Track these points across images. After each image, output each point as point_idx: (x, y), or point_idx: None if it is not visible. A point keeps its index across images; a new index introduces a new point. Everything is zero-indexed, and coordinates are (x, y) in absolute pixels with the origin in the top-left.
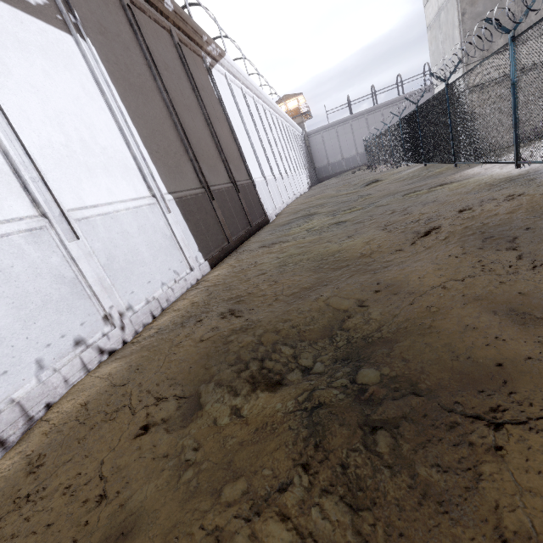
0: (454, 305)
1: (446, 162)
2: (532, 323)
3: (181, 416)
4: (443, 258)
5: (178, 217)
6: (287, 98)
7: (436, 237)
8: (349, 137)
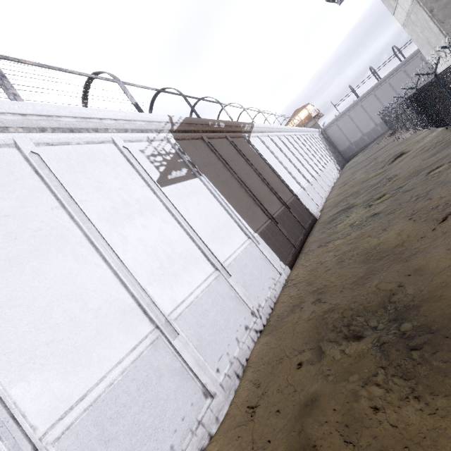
0: None
1: None
2: None
3: (315, 357)
4: None
5: (263, 244)
6: (298, 112)
7: (450, 222)
8: (362, 115)
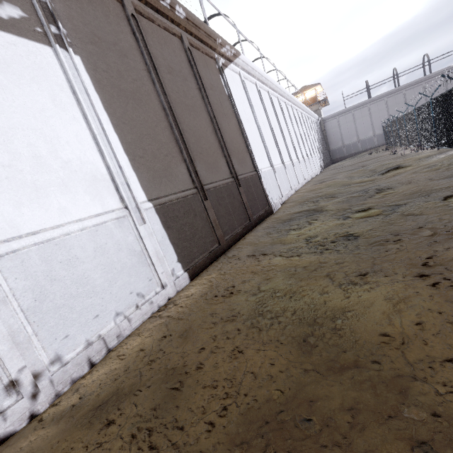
0: None
1: None
2: None
3: None
4: None
5: (156, 226)
6: (305, 89)
7: None
8: (366, 119)
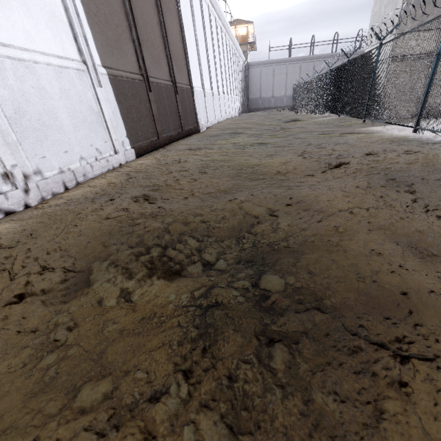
0: (360, 230)
1: (357, 117)
2: (429, 259)
3: (64, 290)
4: (351, 188)
5: (109, 95)
6: (238, 23)
7: (345, 171)
8: (282, 77)
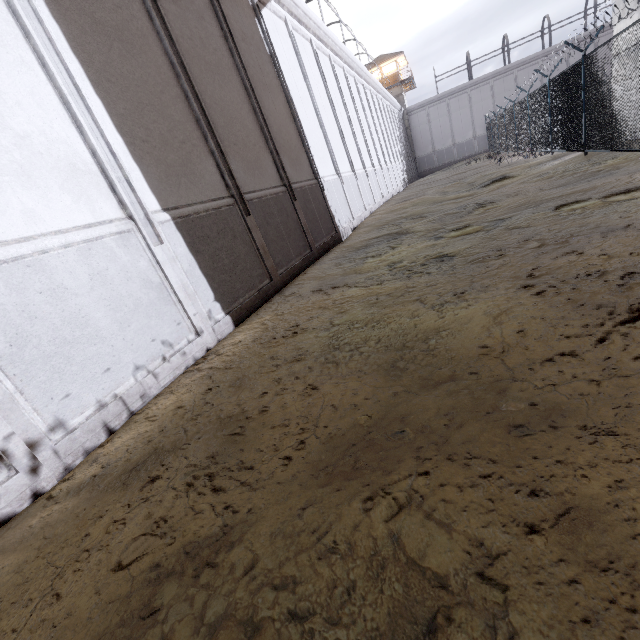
0: None
1: (629, 148)
2: None
3: None
4: None
5: (179, 249)
6: (382, 60)
7: None
8: (465, 113)
